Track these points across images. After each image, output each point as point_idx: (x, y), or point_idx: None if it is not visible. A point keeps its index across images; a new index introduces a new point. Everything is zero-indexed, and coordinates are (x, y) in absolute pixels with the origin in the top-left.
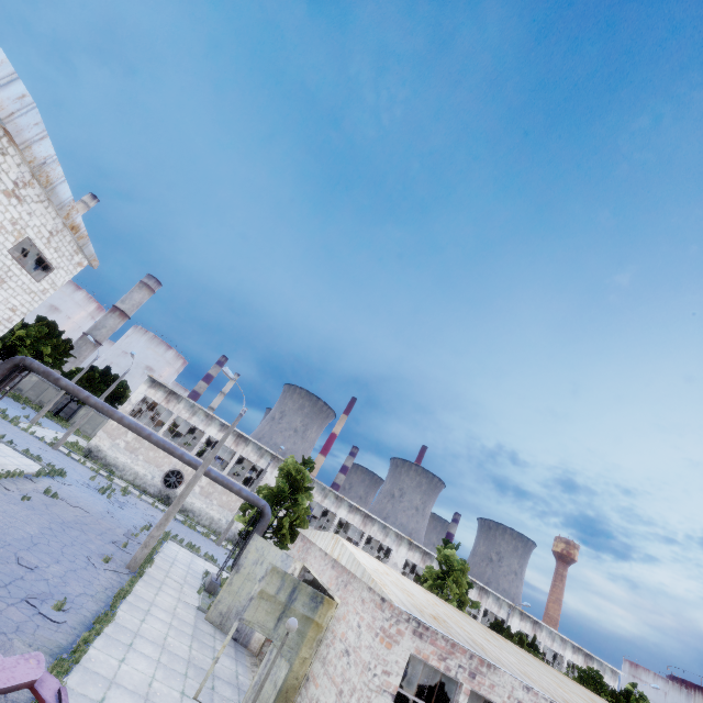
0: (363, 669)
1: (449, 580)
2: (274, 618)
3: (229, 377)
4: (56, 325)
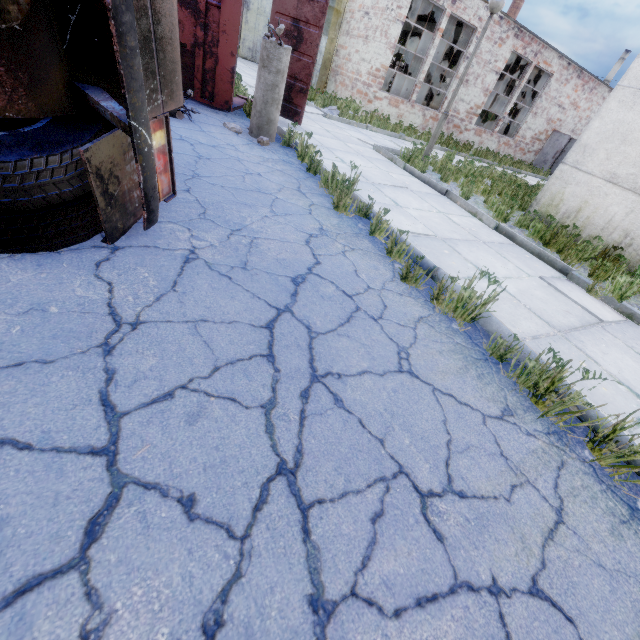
0: (382, 13)
1: None
2: None
3: None
4: None
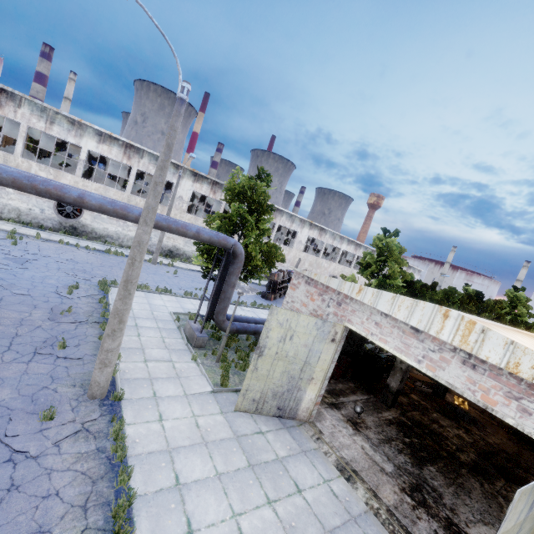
0: None
1: (391, 262)
2: None
3: None
4: None
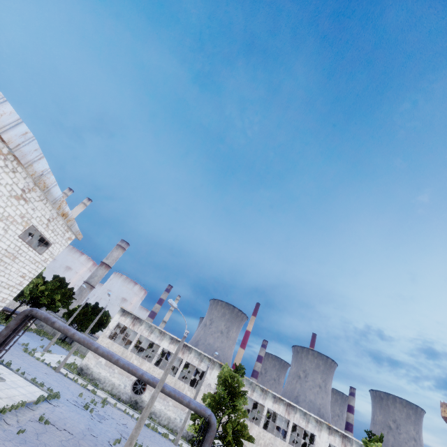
0: None
1: None
2: None
3: (173, 306)
4: (64, 279)
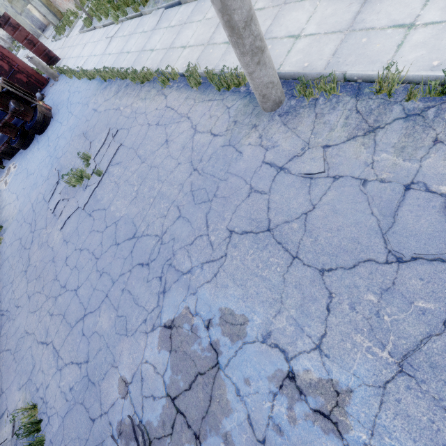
0: None
1: None
2: (20, 0)
3: None
4: None
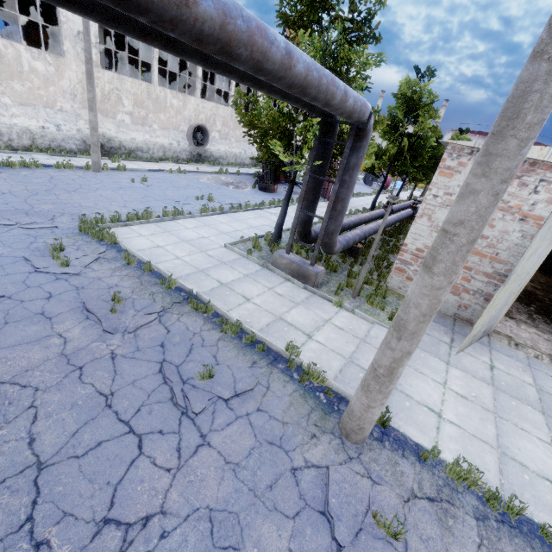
0: None
1: (424, 117)
2: None
3: None
4: None
